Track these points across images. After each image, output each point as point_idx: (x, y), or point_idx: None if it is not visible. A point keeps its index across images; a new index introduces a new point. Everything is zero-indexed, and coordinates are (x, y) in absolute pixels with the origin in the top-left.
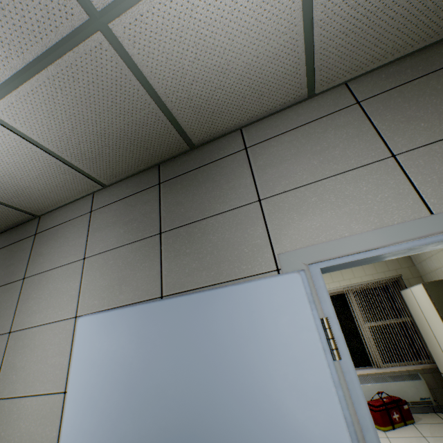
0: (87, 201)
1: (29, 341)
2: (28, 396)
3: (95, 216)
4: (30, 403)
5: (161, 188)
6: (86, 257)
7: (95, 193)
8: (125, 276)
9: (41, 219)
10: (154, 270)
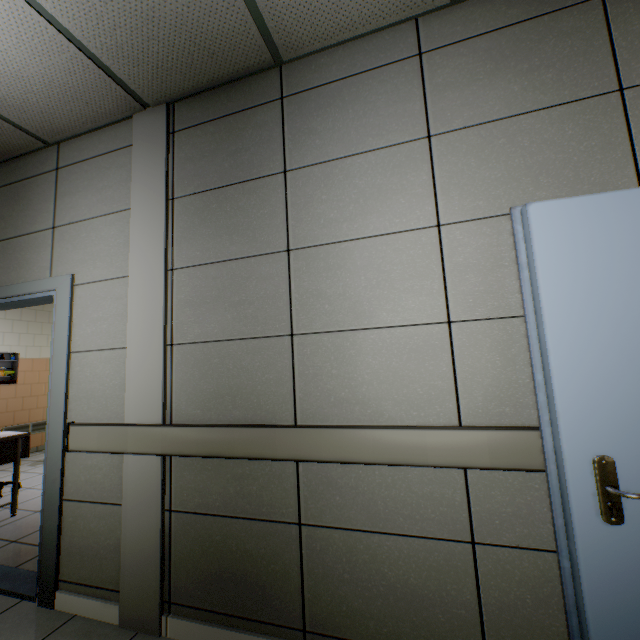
0: (402, 35)
1: (339, 261)
2: (369, 329)
3: (433, 62)
4: (376, 337)
5: (609, 5)
6: (434, 135)
7: (419, 18)
8: (543, 163)
9: (285, 70)
10: (615, 153)
